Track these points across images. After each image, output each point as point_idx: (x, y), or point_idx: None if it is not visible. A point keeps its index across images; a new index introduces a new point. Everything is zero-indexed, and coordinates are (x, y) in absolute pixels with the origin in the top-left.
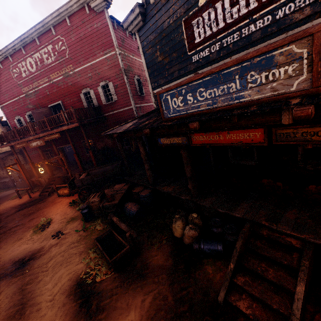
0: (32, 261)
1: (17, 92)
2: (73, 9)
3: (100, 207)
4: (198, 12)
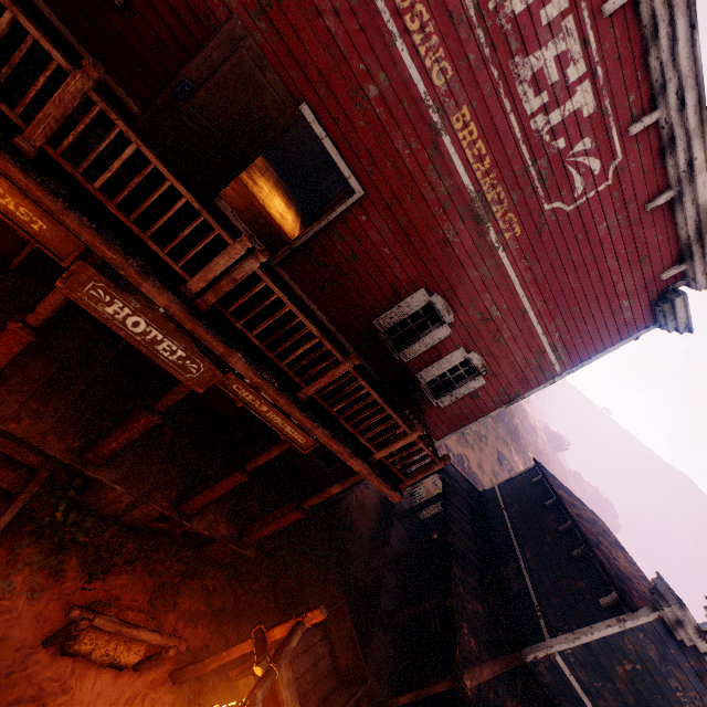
0: None
1: None
2: (688, 226)
3: None
4: None
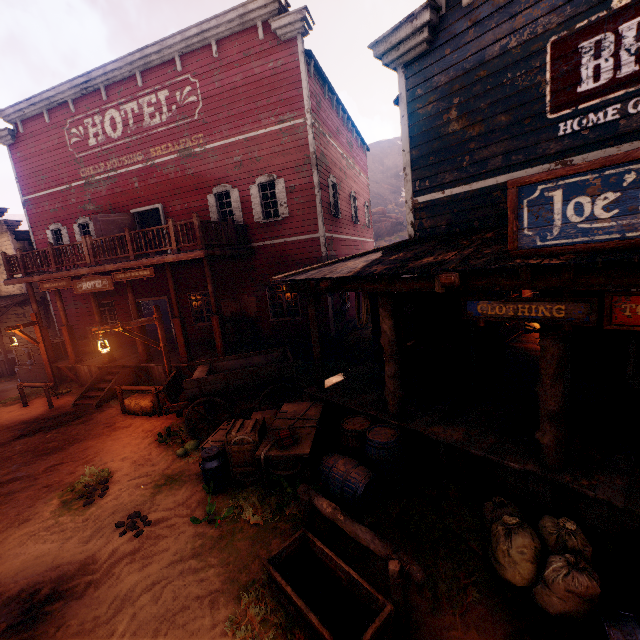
0: (61, 603)
1: (69, 175)
2: (232, 27)
3: (259, 459)
4: (605, 21)
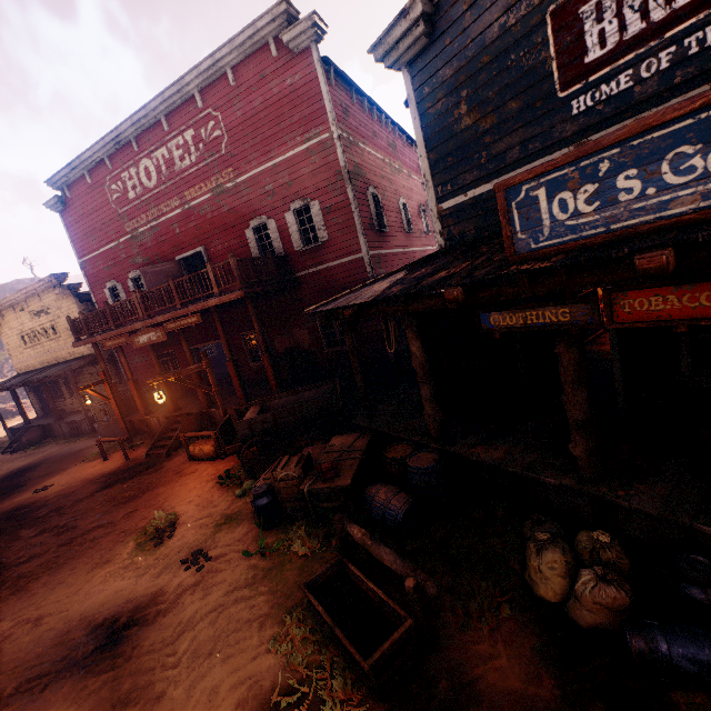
0: (136, 629)
1: (116, 231)
2: (245, 50)
3: (303, 493)
4: None
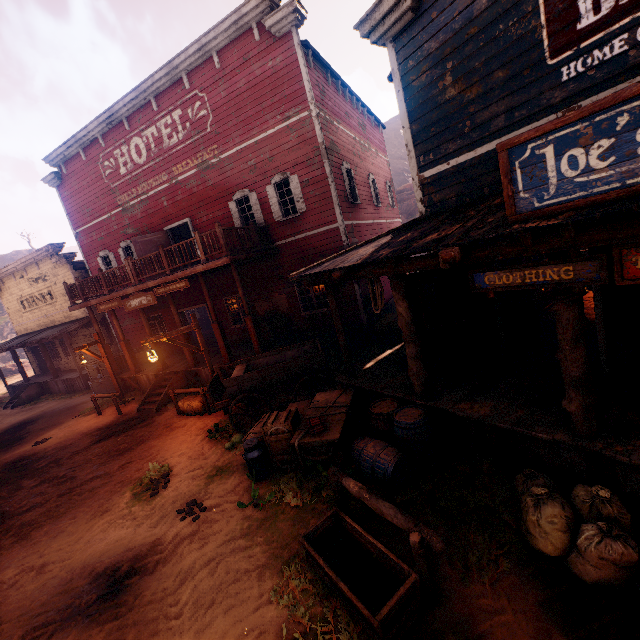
0: (137, 578)
1: (108, 204)
2: (229, 35)
3: (294, 447)
4: None
